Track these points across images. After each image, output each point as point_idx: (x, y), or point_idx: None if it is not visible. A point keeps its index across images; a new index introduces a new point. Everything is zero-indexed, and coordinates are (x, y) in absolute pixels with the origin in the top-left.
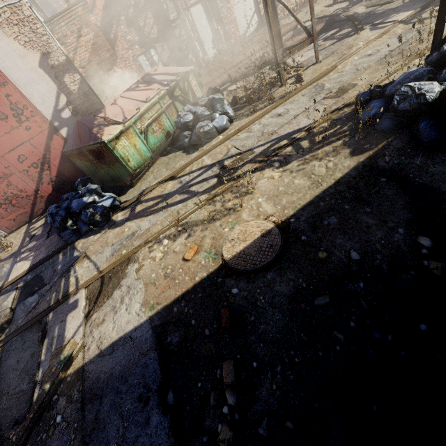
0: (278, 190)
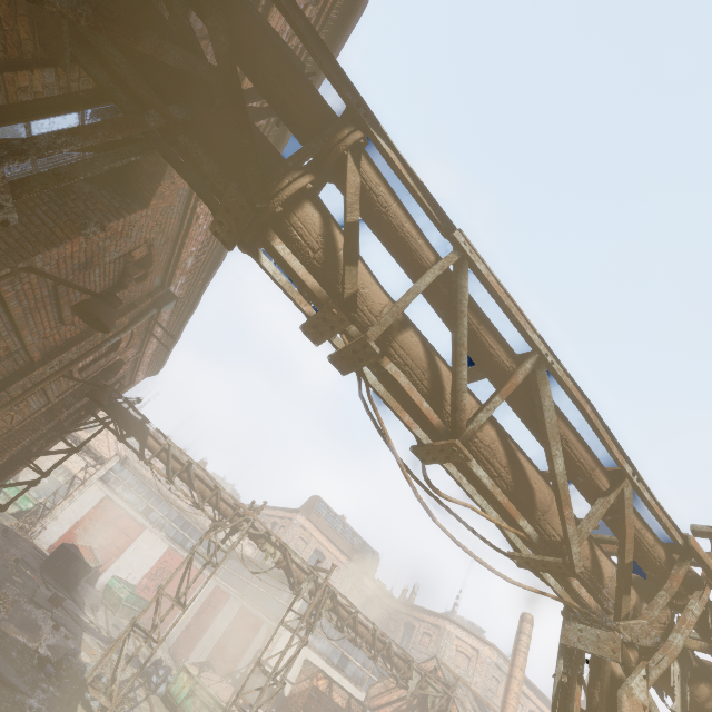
0: None
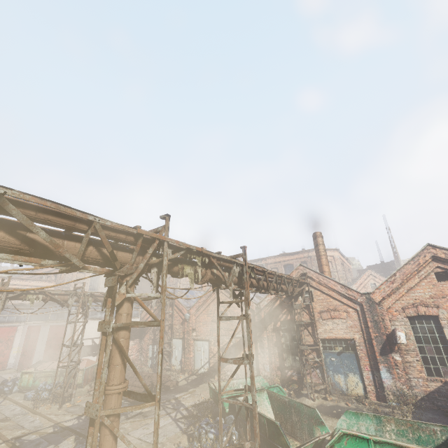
0: None
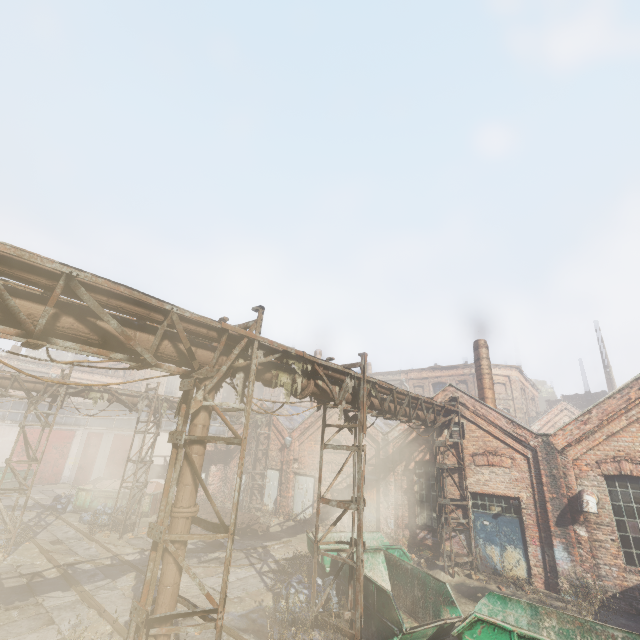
0: None
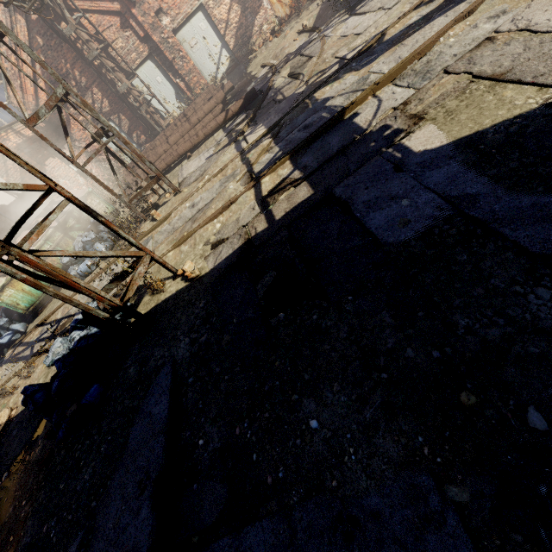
0: (35, 382)
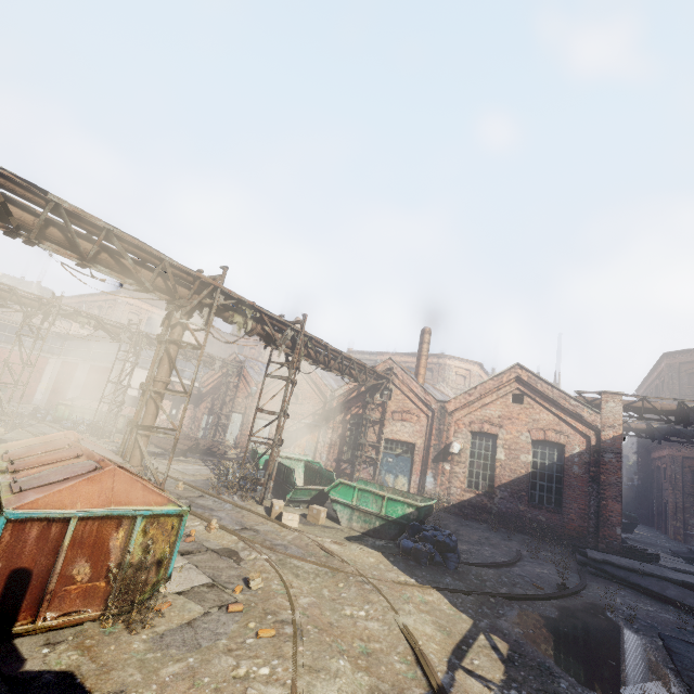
0: None
